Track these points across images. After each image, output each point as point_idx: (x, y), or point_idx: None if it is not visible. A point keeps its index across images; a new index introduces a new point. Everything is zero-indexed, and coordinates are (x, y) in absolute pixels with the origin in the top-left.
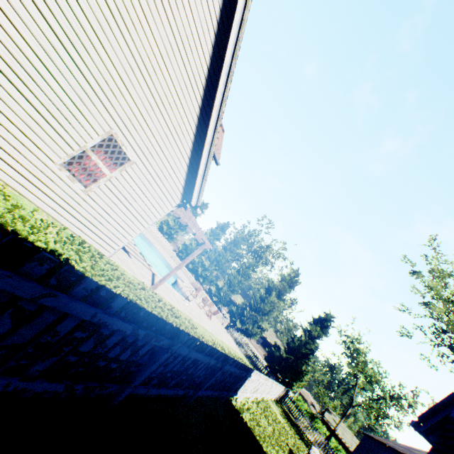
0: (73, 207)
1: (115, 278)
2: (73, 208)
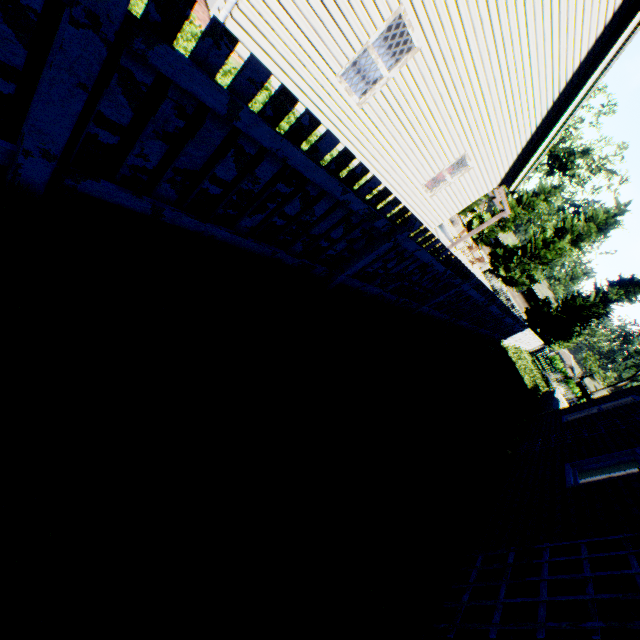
0: (419, 208)
1: None
2: (419, 209)
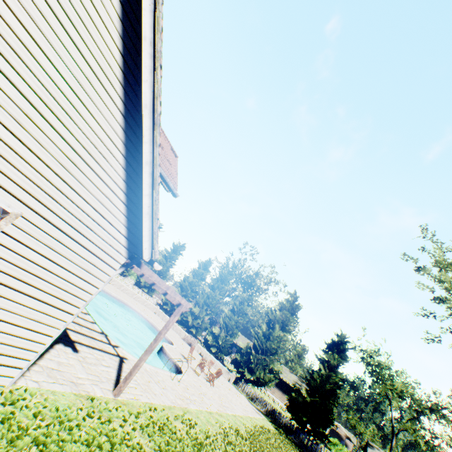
0: None
1: (1, 447)
2: None
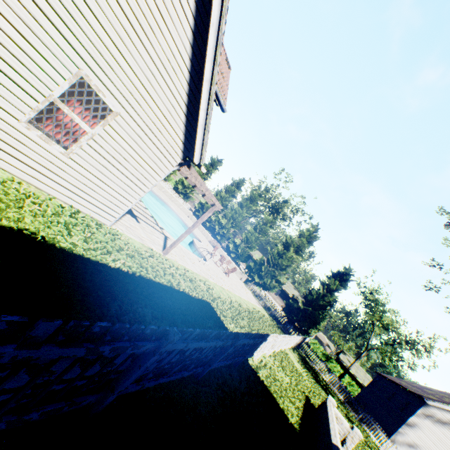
0: (56, 174)
1: (115, 250)
2: (56, 175)
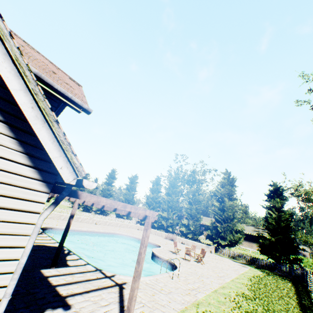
0: None
1: None
2: None
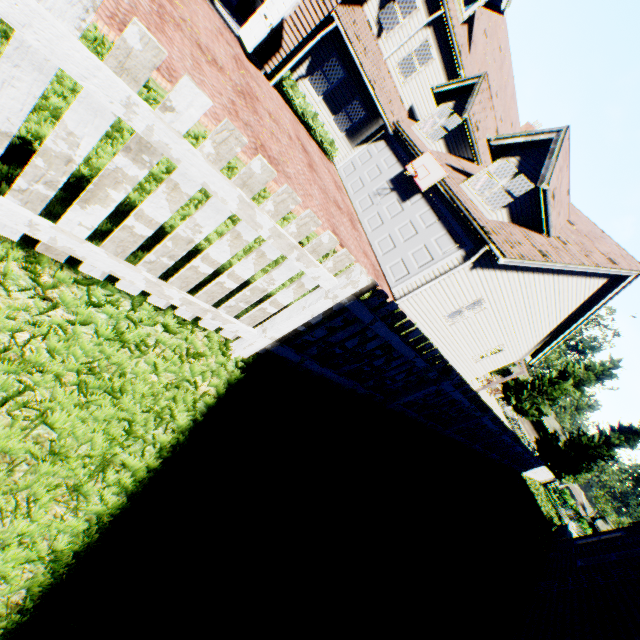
0: (467, 367)
1: None
2: (466, 368)
